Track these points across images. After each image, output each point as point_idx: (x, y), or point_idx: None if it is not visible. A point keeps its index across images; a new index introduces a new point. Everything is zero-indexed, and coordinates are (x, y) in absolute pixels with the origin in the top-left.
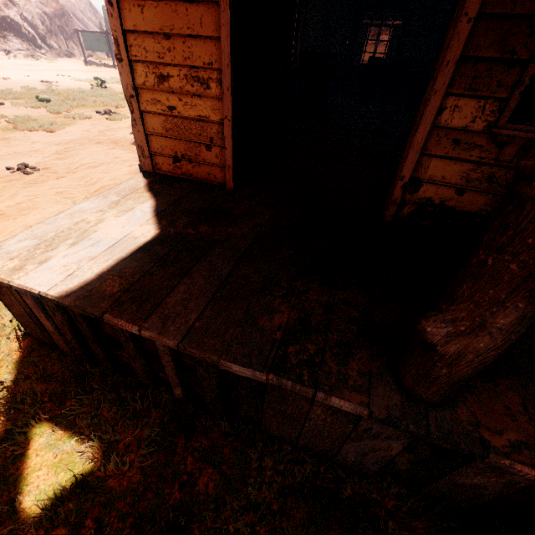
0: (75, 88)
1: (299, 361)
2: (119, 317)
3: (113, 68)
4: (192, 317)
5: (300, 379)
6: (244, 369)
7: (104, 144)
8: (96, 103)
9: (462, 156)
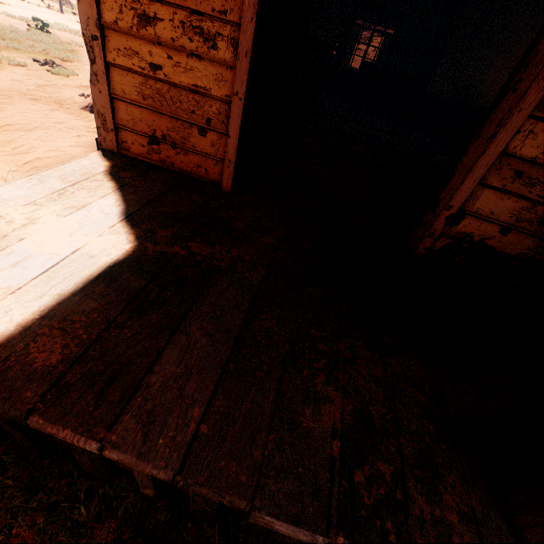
0: (5, 24)
1: (375, 501)
2: (61, 421)
3: (59, 12)
4: (194, 413)
5: (385, 541)
6: (296, 529)
7: (42, 102)
8: (34, 48)
9: (520, 192)
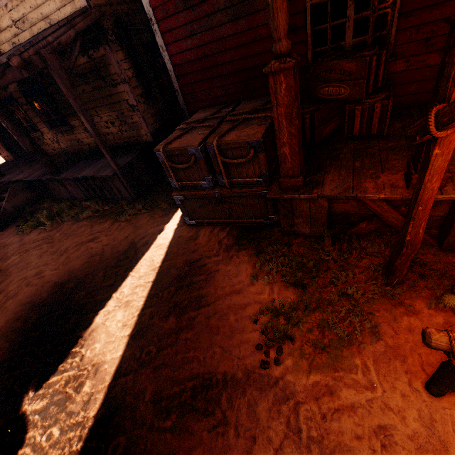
0: None
1: None
2: None
3: None
4: None
5: None
6: None
7: None
8: None
9: None
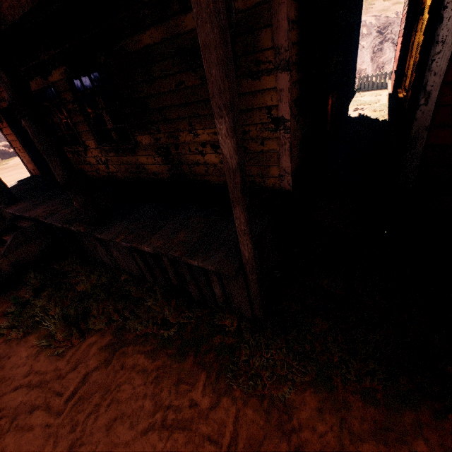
0: None
1: None
2: None
3: None
4: None
5: None
6: None
7: None
8: None
9: None
